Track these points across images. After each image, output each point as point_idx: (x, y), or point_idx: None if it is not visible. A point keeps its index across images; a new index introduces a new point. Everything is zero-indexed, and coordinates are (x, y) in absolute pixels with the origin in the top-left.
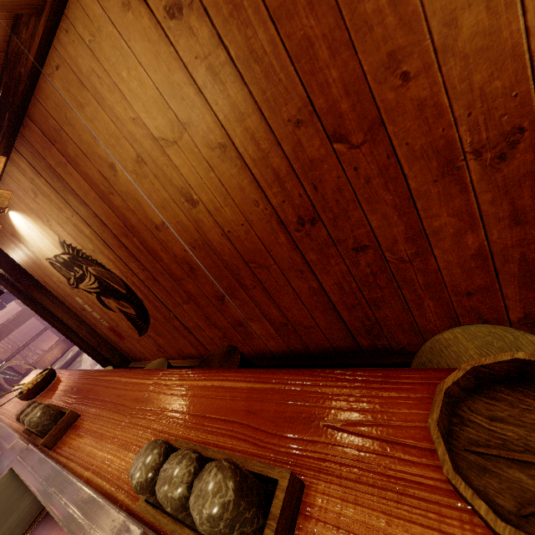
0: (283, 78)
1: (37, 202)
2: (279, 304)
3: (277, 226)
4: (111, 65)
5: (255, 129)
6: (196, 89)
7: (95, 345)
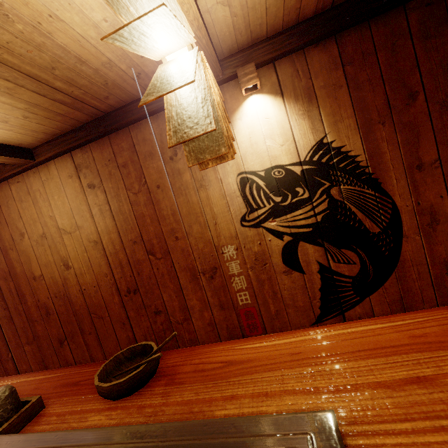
0: (131, 224)
1: None
2: (105, 349)
3: (115, 291)
4: (51, 192)
5: (115, 239)
6: (91, 215)
7: None
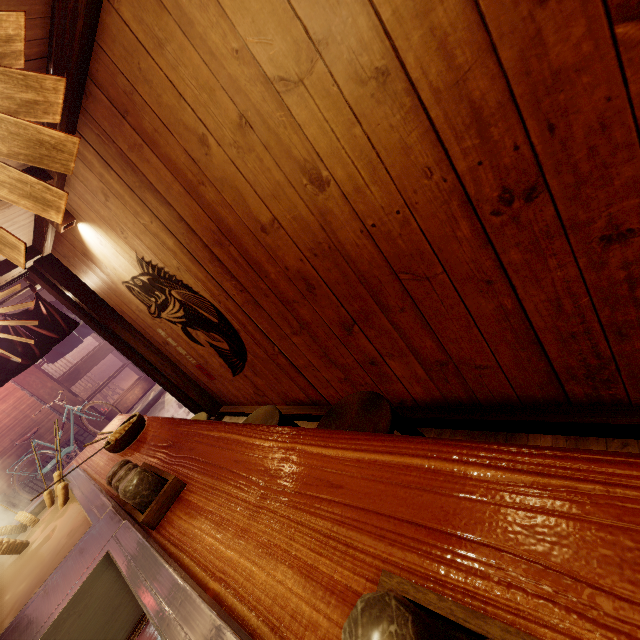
0: None
1: (108, 208)
2: (439, 334)
3: (460, 208)
4: None
5: (449, 27)
6: None
7: (182, 386)
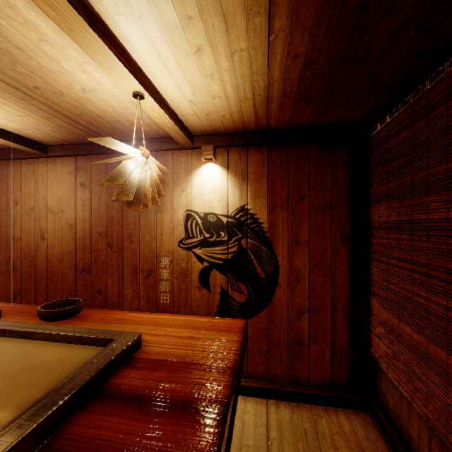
0: (103, 221)
1: None
2: None
3: (74, 267)
4: (51, 179)
5: (86, 228)
6: (75, 205)
7: None
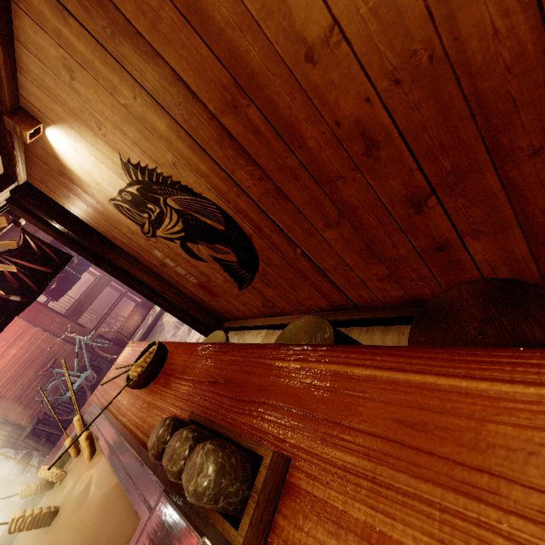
0: None
1: (76, 91)
2: None
3: None
4: None
5: None
6: None
7: (184, 307)
